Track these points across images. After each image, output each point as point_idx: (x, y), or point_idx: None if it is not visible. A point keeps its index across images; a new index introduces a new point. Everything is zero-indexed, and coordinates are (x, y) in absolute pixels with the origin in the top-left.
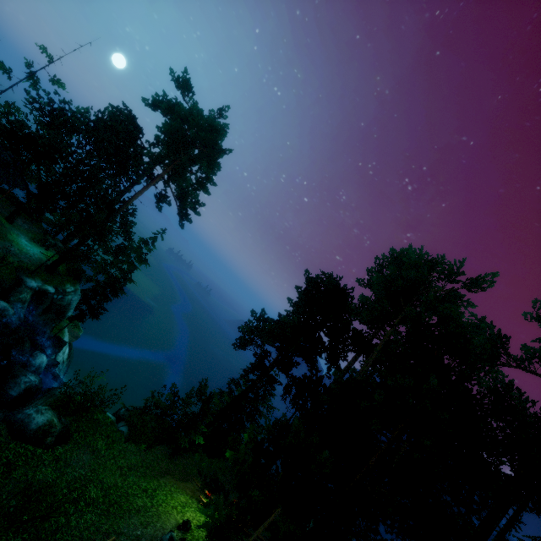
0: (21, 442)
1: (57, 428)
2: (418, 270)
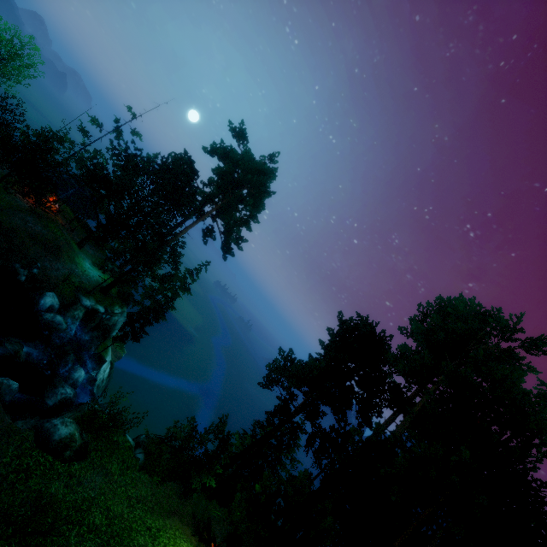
0: (43, 451)
1: (77, 443)
2: (468, 322)
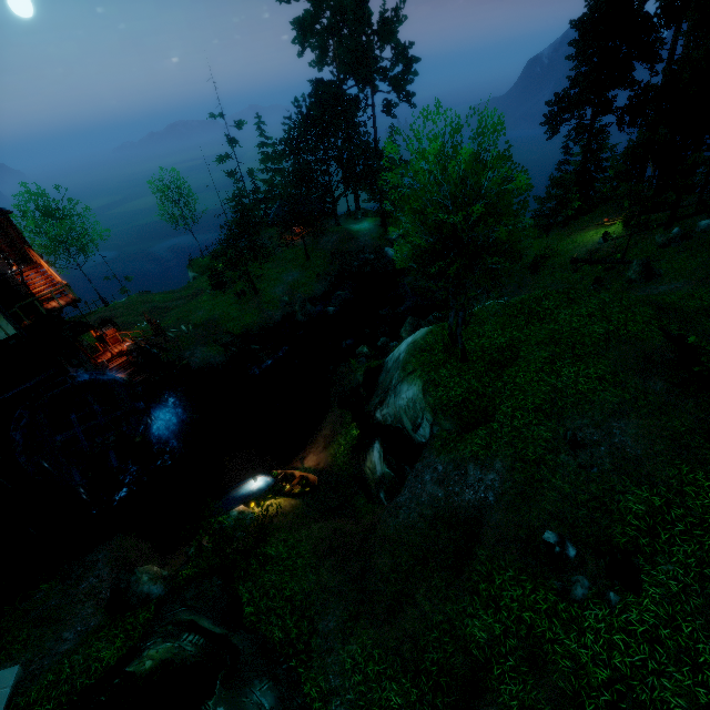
0: None
1: None
2: None
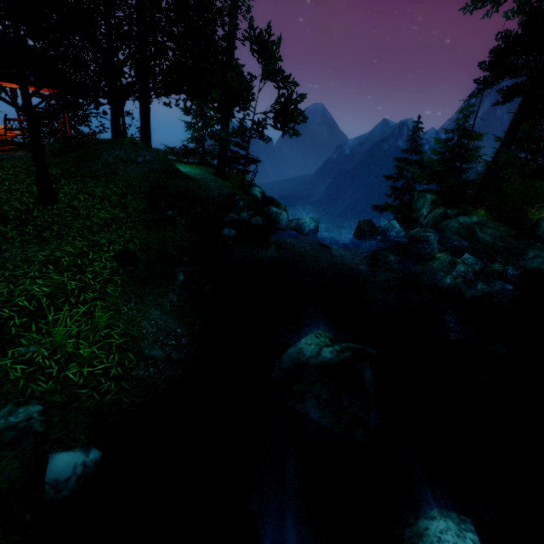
0: None
1: None
2: None
